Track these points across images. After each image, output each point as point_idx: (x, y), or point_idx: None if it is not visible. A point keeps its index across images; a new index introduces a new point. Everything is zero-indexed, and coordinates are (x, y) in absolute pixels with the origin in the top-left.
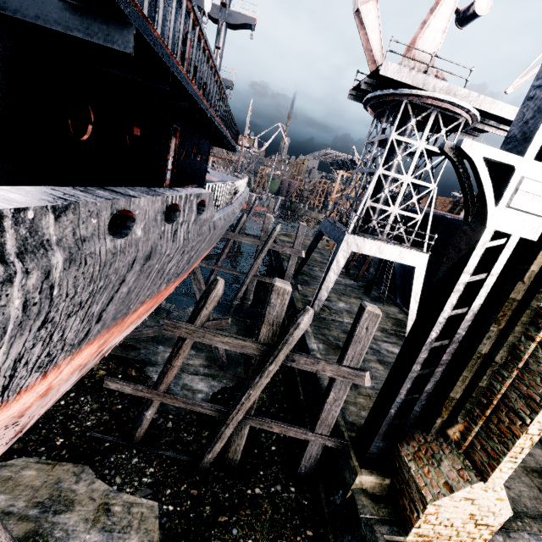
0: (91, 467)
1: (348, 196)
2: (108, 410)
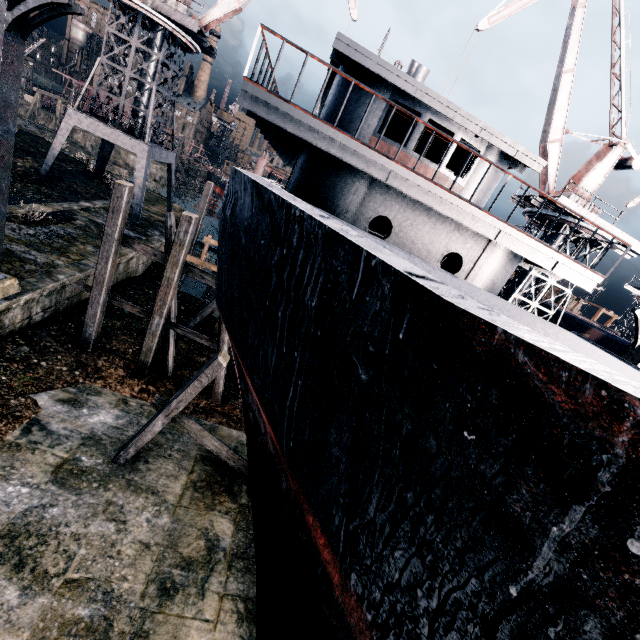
0: None
1: None
2: None
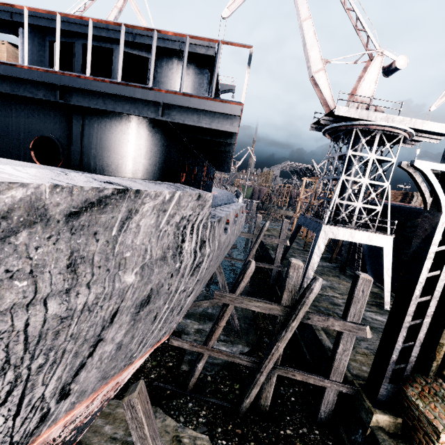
0: (161, 408)
1: (318, 197)
2: (164, 366)
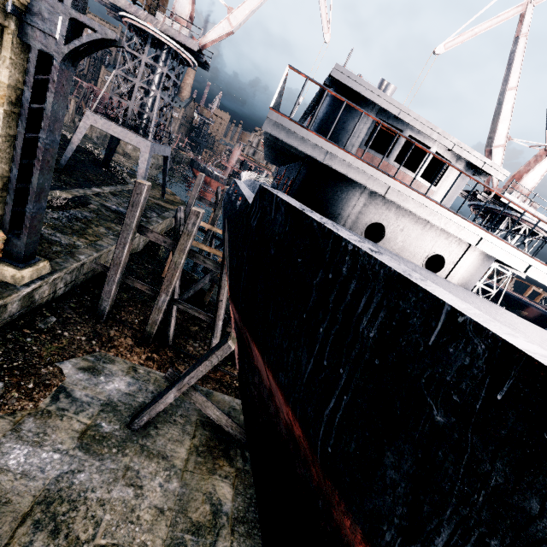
0: None
1: None
2: None
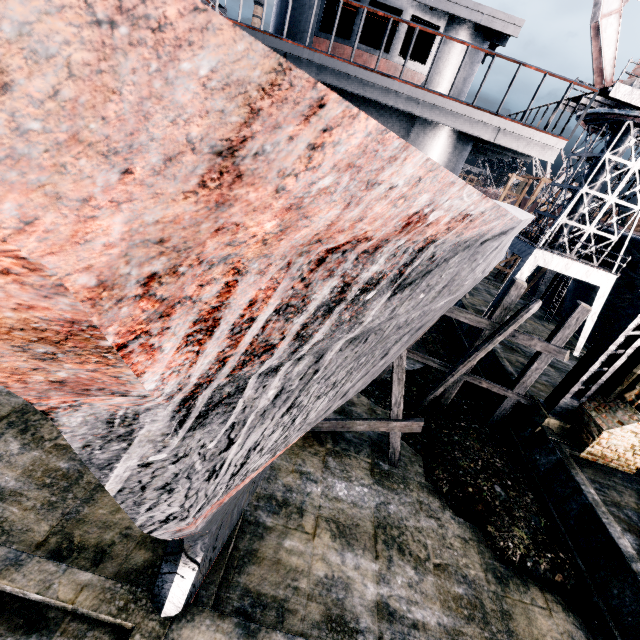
0: None
1: (537, 210)
2: None
